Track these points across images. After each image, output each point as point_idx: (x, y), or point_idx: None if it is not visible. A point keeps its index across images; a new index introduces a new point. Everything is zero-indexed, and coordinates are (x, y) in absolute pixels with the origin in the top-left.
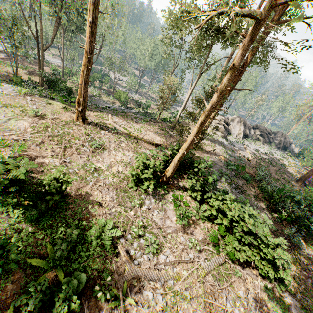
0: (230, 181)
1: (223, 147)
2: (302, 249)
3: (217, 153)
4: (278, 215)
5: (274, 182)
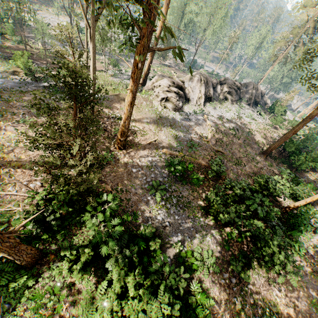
0: (170, 192)
1: (173, 129)
2: (253, 275)
3: (162, 142)
4: (230, 227)
5: (235, 166)
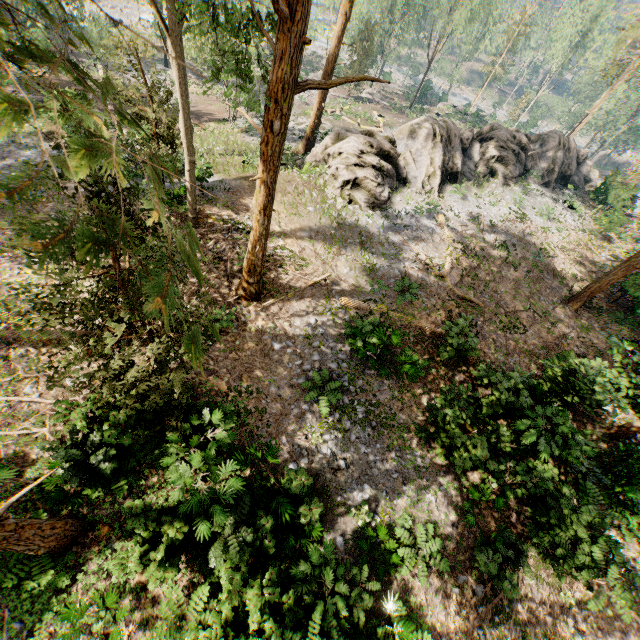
0: (353, 394)
1: (367, 250)
2: (526, 581)
3: (340, 282)
4: (480, 473)
5: (502, 332)
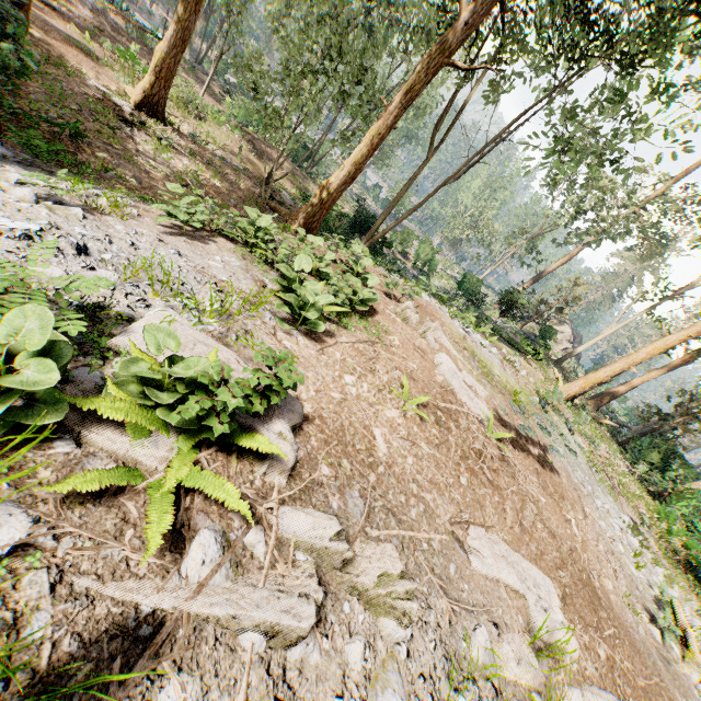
0: None
1: None
2: None
3: None
4: None
5: None
